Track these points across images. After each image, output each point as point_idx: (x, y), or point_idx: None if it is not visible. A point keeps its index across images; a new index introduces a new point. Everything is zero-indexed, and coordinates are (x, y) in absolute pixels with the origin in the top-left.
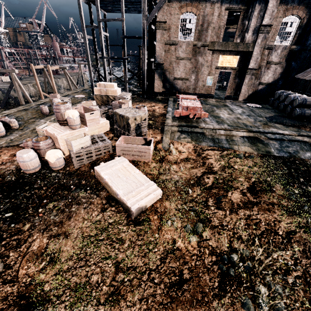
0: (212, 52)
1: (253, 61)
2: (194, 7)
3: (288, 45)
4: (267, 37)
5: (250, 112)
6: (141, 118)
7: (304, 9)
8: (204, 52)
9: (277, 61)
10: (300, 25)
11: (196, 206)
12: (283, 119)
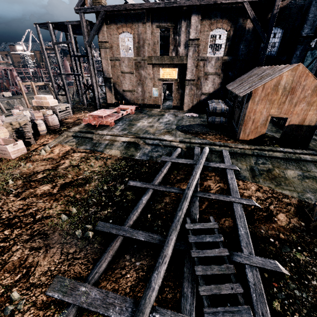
0: (152, 66)
1: (189, 72)
2: (128, 27)
3: (220, 57)
4: (197, 50)
5: (173, 121)
6: (20, 123)
7: (228, 22)
8: (145, 66)
9: (213, 72)
10: (228, 37)
11: (0, 193)
12: (197, 127)
